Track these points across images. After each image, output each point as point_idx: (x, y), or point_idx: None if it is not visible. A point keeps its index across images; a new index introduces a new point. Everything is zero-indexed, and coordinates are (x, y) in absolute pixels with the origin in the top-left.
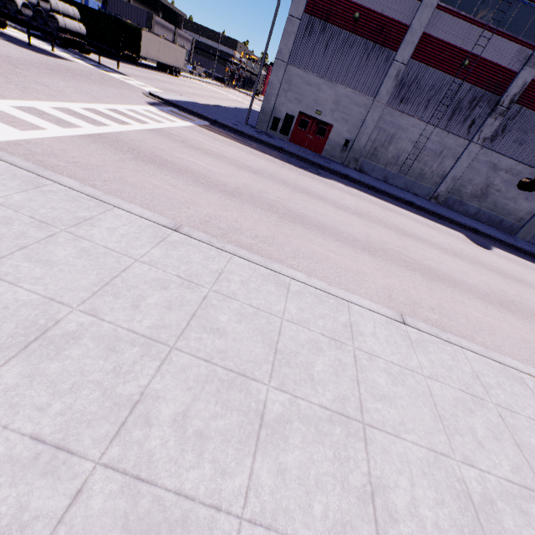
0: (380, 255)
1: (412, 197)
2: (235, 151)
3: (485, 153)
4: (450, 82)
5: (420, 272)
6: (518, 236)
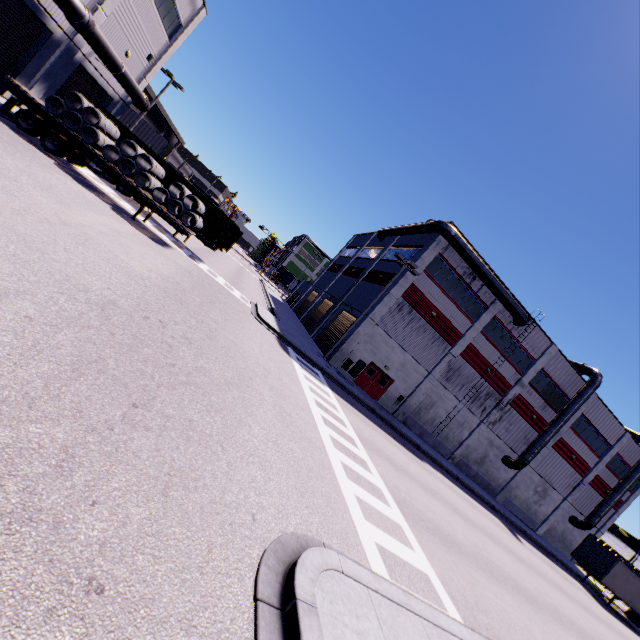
0: (567, 625)
1: (447, 463)
2: (388, 446)
3: (487, 431)
4: (478, 378)
5: (586, 639)
6: (497, 499)
